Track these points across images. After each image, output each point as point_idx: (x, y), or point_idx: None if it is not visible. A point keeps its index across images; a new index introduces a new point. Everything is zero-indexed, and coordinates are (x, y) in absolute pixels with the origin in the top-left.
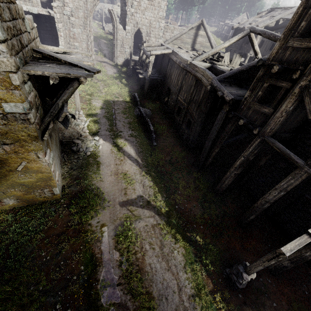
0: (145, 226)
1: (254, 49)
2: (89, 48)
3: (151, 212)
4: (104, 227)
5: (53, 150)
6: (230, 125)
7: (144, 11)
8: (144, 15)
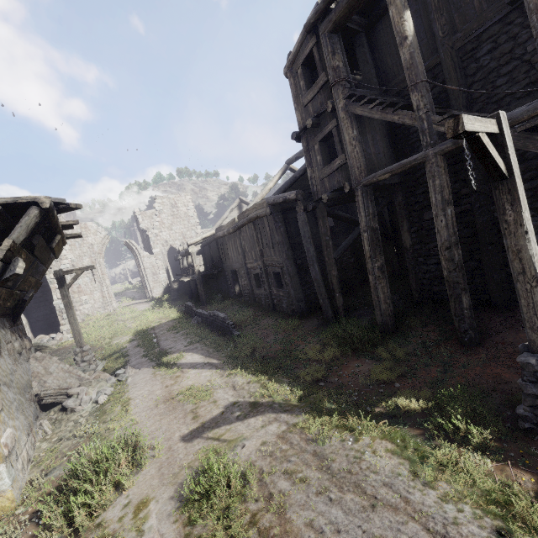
0: (260, 446)
1: None
2: (106, 295)
3: (266, 415)
4: (145, 504)
5: (3, 383)
6: (320, 220)
7: (170, 227)
8: (172, 231)
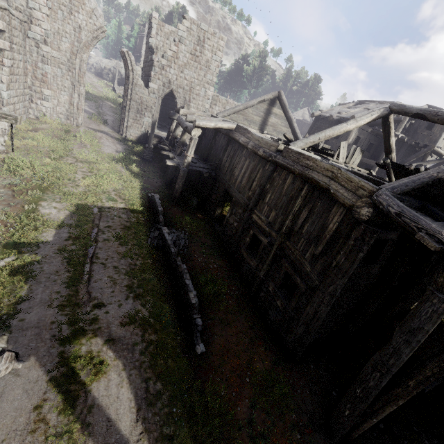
0: None
1: (389, 143)
2: (74, 103)
3: None
4: None
5: None
6: None
7: (182, 68)
8: (182, 73)
